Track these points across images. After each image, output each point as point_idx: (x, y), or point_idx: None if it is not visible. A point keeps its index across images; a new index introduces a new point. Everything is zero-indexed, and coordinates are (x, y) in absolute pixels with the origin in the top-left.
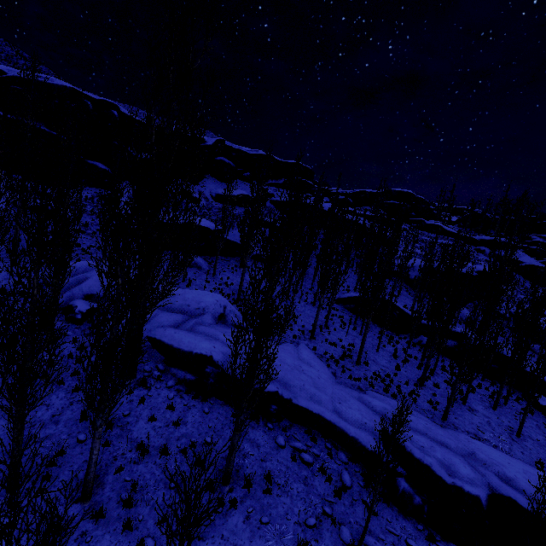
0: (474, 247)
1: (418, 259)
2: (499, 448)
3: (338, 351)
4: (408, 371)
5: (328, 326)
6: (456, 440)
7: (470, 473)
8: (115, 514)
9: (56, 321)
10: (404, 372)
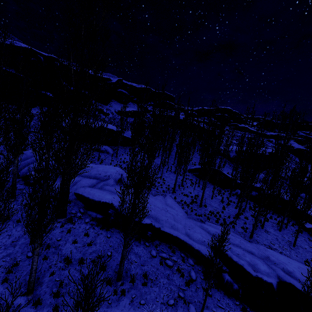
0: (266, 139)
1: (235, 146)
2: (283, 253)
3: (189, 199)
4: (229, 210)
5: (183, 185)
6: (258, 249)
7: (266, 269)
8: (48, 302)
9: (18, 184)
10: (227, 210)
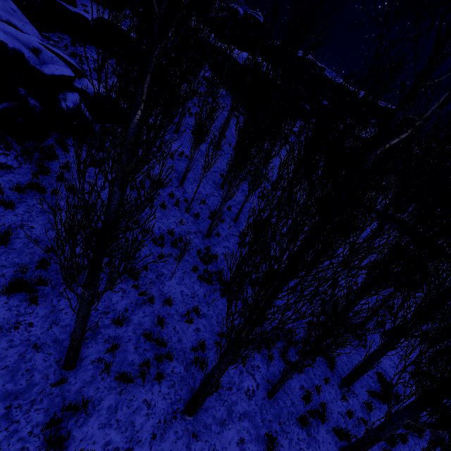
0: None
1: None
2: None
3: None
4: None
5: None
6: None
7: None
8: None
9: None
10: None
